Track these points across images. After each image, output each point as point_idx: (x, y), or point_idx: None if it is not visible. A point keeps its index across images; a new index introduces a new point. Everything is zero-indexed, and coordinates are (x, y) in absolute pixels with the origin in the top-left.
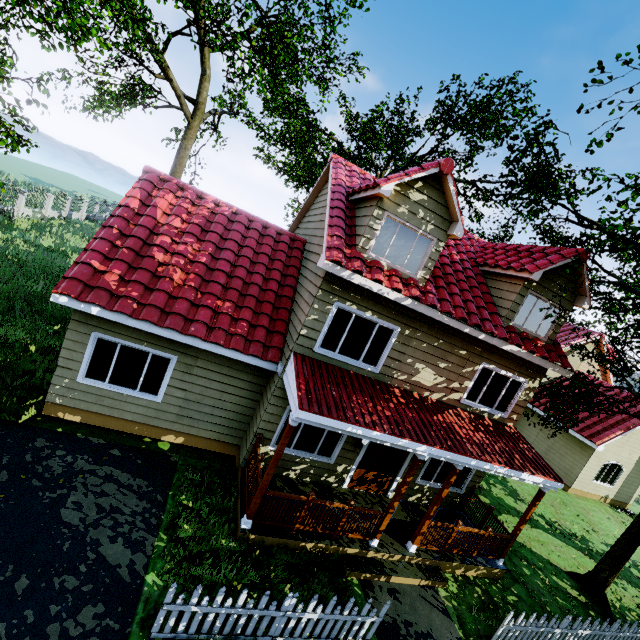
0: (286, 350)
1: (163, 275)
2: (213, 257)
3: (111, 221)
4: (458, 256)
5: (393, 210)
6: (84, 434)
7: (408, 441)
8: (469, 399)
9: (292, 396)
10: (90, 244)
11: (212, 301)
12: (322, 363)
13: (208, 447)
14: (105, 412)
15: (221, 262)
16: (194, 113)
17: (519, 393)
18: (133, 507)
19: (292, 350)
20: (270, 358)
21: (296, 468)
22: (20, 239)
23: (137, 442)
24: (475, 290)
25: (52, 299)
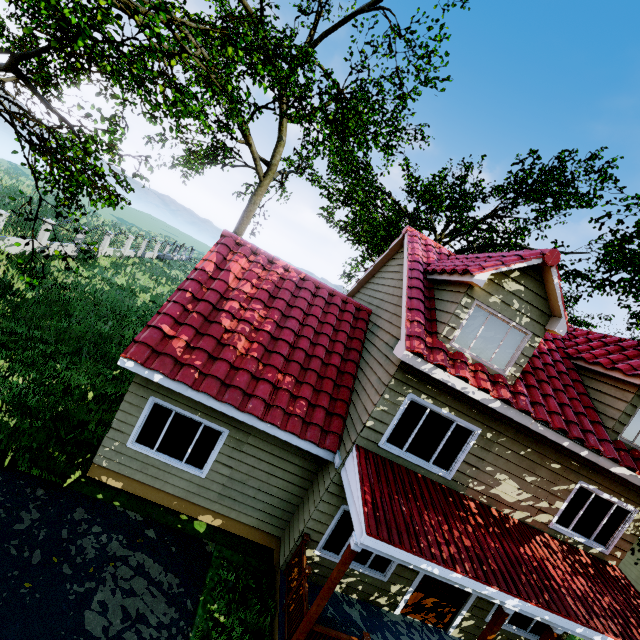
0: (346, 438)
1: (228, 343)
2: (278, 325)
3: (186, 284)
4: (545, 344)
5: (484, 299)
6: (123, 503)
7: (496, 590)
8: (560, 523)
9: (355, 507)
10: (163, 307)
11: (273, 374)
12: (387, 461)
13: (246, 534)
14: (147, 481)
15: (285, 331)
16: (266, 173)
17: (626, 524)
18: (160, 616)
19: (354, 442)
20: (328, 446)
21: (342, 580)
22: (99, 276)
23: (173, 519)
24: (570, 390)
25: (119, 363)
